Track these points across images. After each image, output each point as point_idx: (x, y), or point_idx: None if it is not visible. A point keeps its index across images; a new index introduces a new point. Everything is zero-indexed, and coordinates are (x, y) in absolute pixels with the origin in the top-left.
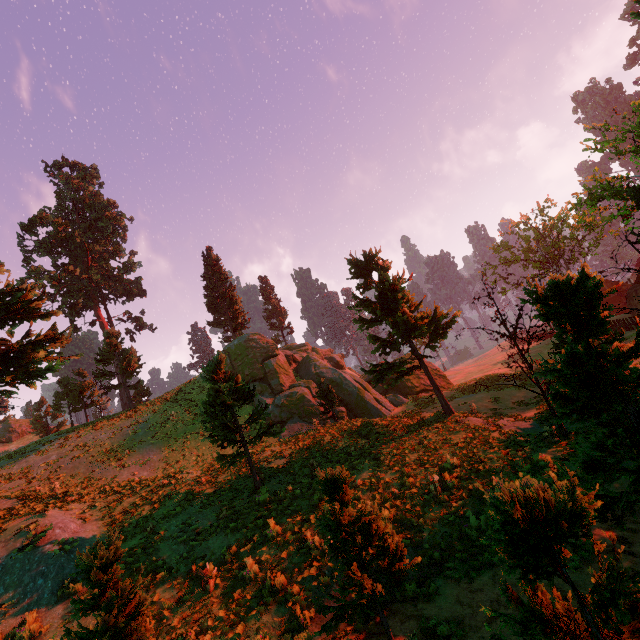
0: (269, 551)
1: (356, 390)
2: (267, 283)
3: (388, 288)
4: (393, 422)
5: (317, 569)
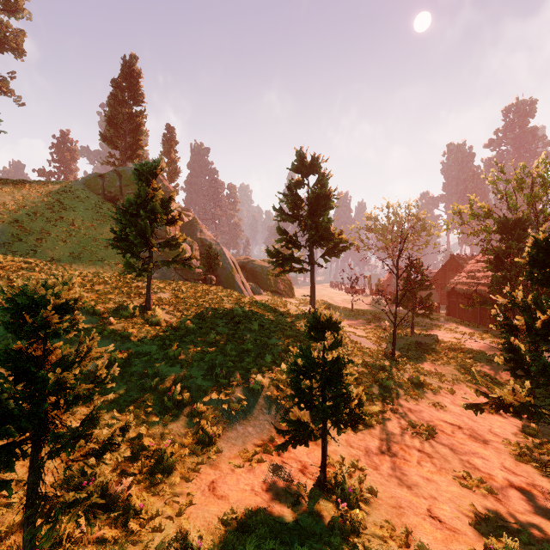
0: (169, 368)
1: (230, 268)
2: (173, 135)
3: (322, 194)
4: (264, 303)
5: (225, 395)
